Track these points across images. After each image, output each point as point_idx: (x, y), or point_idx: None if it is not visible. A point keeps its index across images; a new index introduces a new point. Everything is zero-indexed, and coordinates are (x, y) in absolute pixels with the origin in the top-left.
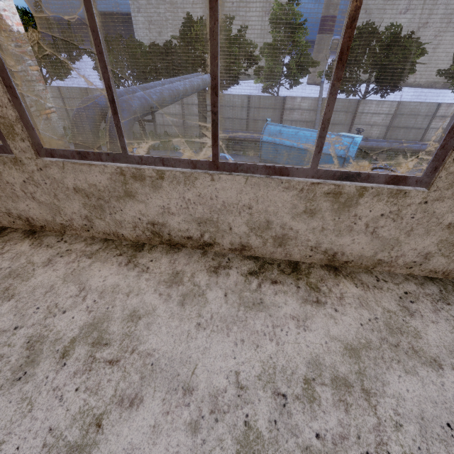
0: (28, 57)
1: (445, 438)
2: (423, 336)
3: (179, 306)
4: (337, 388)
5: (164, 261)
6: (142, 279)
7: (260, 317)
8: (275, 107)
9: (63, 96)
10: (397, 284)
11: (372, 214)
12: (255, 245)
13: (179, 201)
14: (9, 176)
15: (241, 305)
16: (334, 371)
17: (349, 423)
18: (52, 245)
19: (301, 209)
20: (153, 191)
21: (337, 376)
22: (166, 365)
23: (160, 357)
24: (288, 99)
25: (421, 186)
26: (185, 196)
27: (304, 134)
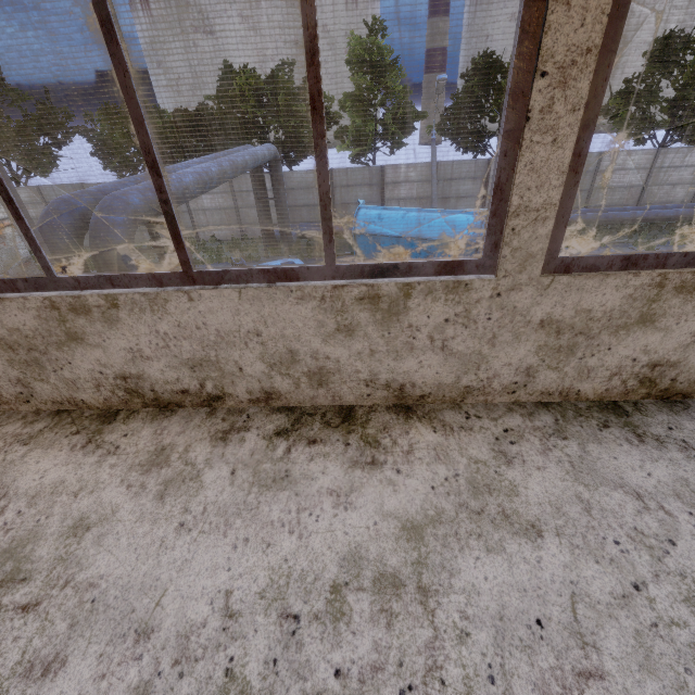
0: None
1: (530, 642)
2: (521, 492)
3: (155, 500)
4: (380, 592)
5: (145, 433)
6: (104, 467)
7: (281, 499)
8: (371, 182)
9: (47, 199)
10: (495, 419)
11: (432, 321)
12: (284, 390)
13: (152, 337)
14: None
15: (254, 484)
16: (380, 566)
17: (390, 644)
18: None
19: (331, 327)
20: (109, 327)
21: (383, 573)
22: (116, 599)
23: (109, 586)
24: (388, 169)
25: (486, 273)
26: (158, 328)
27: (415, 216)
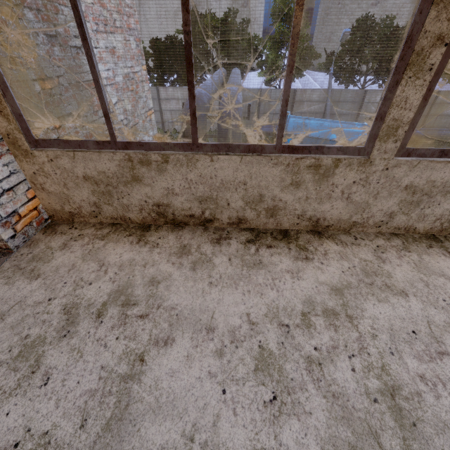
0: (141, 57)
1: None
2: None
3: None
4: None
5: None
6: None
7: None
8: None
9: None
10: None
11: None
12: None
13: None
14: (341, 177)
15: None
16: None
17: None
18: (357, 243)
19: None
20: None
21: None
22: None
23: None
24: (298, 92)
25: None
26: None
27: (329, 125)
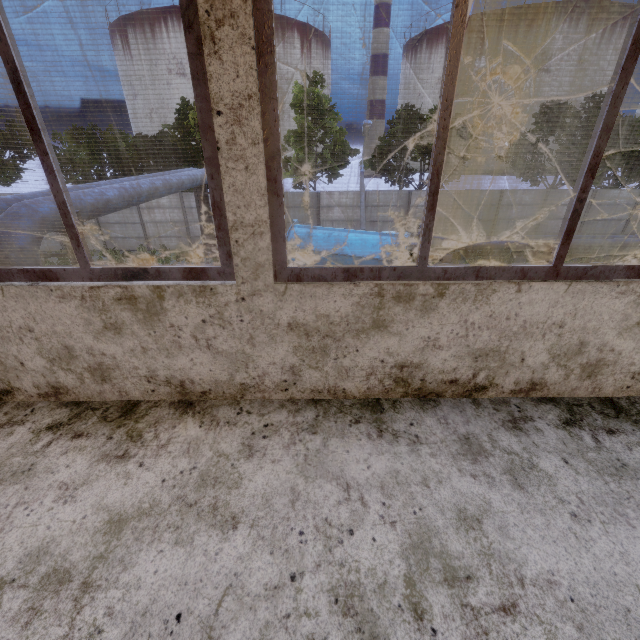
0: None
1: (157, 638)
2: (243, 484)
3: None
4: (42, 588)
5: None
6: None
7: (7, 493)
8: (308, 205)
9: None
10: (264, 414)
11: (191, 322)
12: (70, 385)
13: None
14: None
15: None
16: (60, 561)
17: None
18: None
19: (99, 325)
20: None
21: (58, 568)
22: None
23: None
24: (323, 195)
25: (229, 279)
26: None
27: (339, 236)
